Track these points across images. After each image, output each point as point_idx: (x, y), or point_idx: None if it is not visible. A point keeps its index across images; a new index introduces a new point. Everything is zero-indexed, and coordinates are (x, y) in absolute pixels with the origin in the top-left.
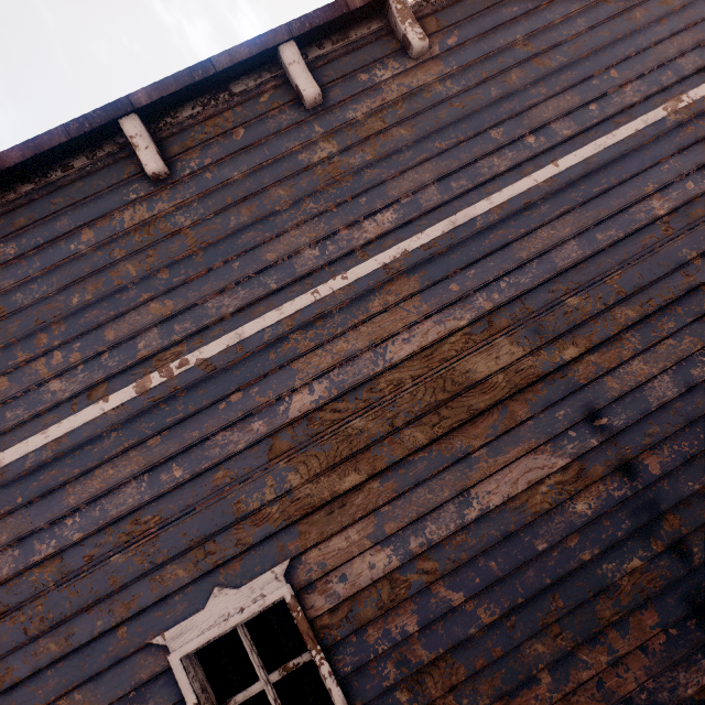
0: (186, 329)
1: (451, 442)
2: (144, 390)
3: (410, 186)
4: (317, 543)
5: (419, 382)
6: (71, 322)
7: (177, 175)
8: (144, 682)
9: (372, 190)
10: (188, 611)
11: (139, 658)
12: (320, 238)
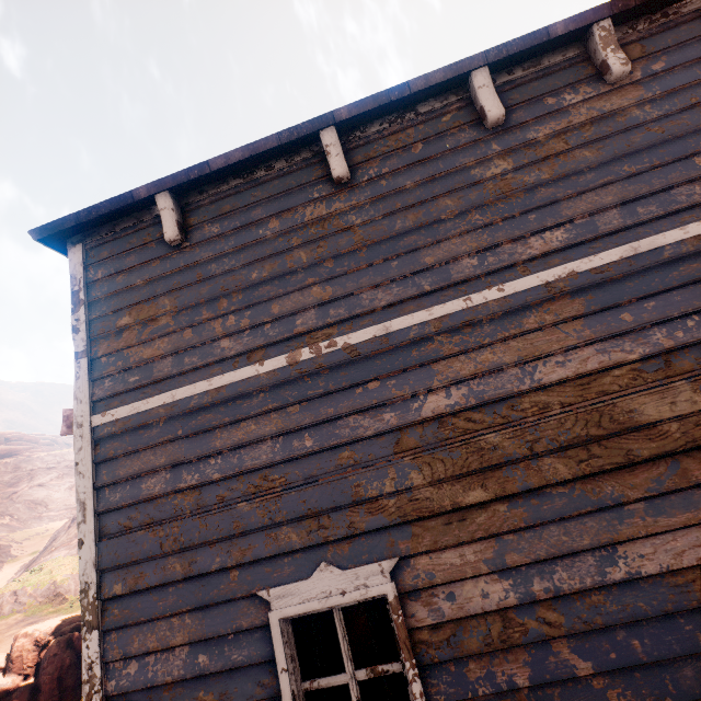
0: (339, 315)
1: (599, 484)
2: (294, 361)
3: (587, 207)
4: (429, 551)
5: (569, 411)
6: (247, 293)
7: (356, 180)
8: (243, 629)
9: (544, 207)
10: (294, 576)
11: (243, 604)
12: (480, 248)
